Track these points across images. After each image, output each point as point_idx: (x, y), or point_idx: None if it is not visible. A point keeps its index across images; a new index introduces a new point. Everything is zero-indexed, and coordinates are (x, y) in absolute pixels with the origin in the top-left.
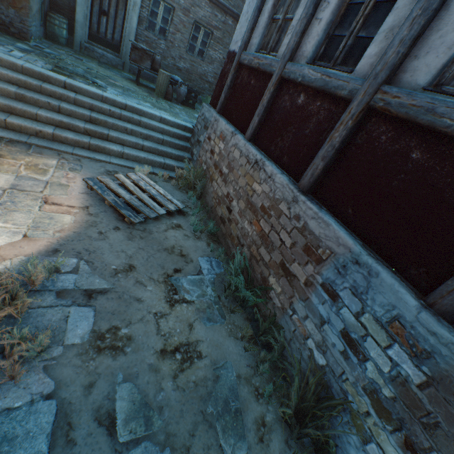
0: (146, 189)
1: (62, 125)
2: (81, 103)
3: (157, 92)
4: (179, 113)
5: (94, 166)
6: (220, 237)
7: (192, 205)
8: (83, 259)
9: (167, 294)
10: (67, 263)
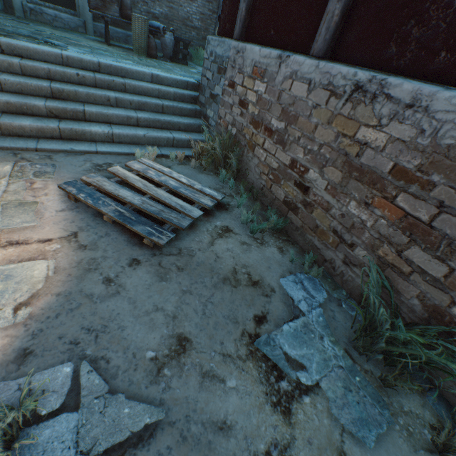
0: (161, 182)
1: (11, 109)
2: (33, 70)
3: (136, 48)
4: (171, 69)
5: (74, 162)
6: (291, 233)
7: (230, 191)
8: (84, 360)
9: (265, 384)
10: (50, 384)
